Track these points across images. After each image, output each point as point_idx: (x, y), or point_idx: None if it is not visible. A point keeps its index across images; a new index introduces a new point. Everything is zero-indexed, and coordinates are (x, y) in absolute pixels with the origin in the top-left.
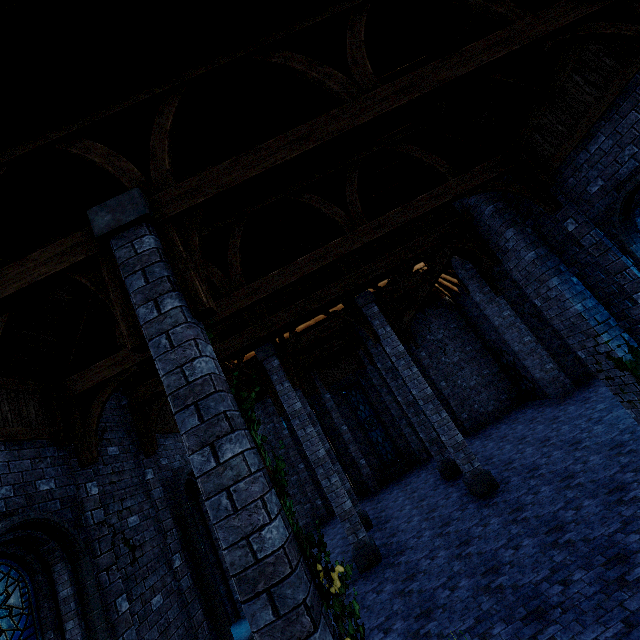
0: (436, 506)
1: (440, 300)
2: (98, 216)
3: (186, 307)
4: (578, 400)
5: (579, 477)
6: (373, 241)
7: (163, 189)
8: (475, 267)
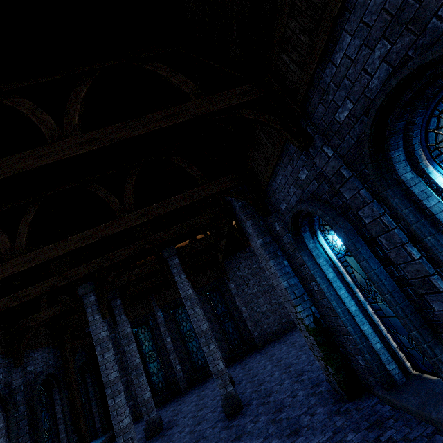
0: (203, 419)
1: (248, 247)
2: None
3: None
4: None
5: (284, 412)
6: (134, 226)
7: None
8: None
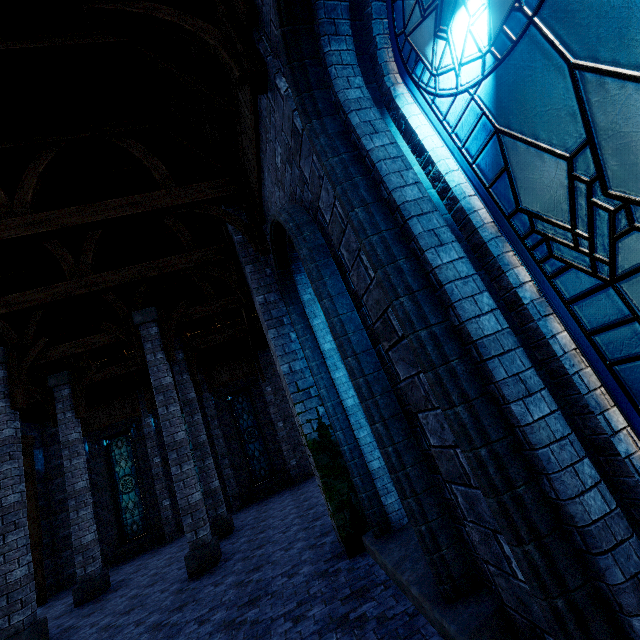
0: (162, 578)
1: None
2: None
3: None
4: None
5: (261, 571)
6: (23, 239)
7: None
8: None
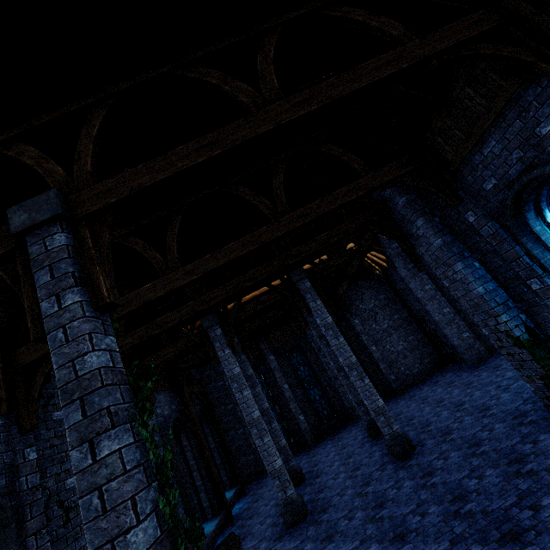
0: (360, 464)
1: (372, 274)
2: (16, 215)
3: (87, 301)
4: (491, 367)
5: (484, 445)
6: (295, 229)
7: (83, 189)
8: (400, 246)
